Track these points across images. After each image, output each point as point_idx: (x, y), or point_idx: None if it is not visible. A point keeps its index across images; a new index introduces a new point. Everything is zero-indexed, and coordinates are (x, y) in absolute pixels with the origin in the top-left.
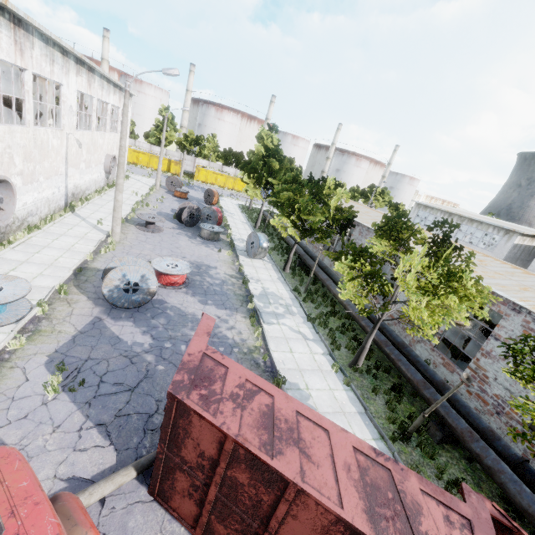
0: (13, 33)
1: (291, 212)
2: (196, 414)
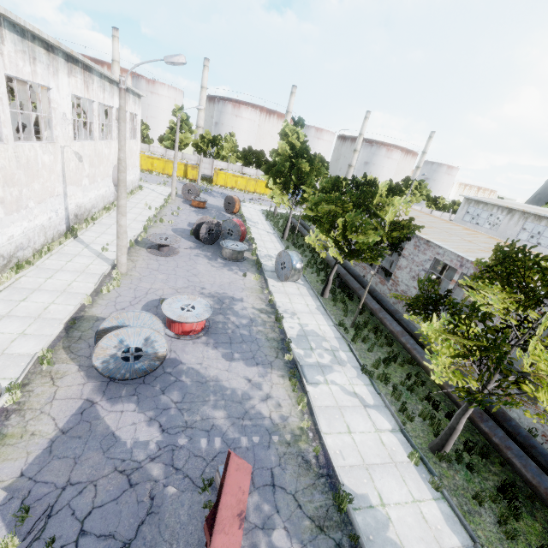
0: None
1: (330, 227)
2: None
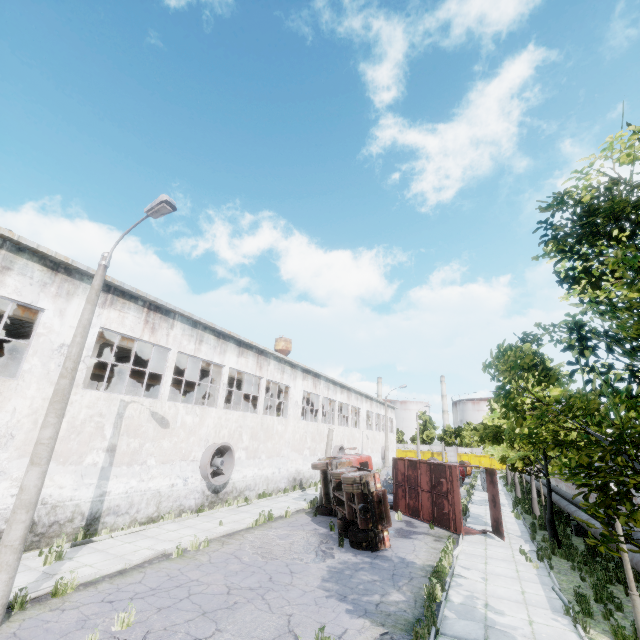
0: (347, 393)
1: None
2: (398, 460)
